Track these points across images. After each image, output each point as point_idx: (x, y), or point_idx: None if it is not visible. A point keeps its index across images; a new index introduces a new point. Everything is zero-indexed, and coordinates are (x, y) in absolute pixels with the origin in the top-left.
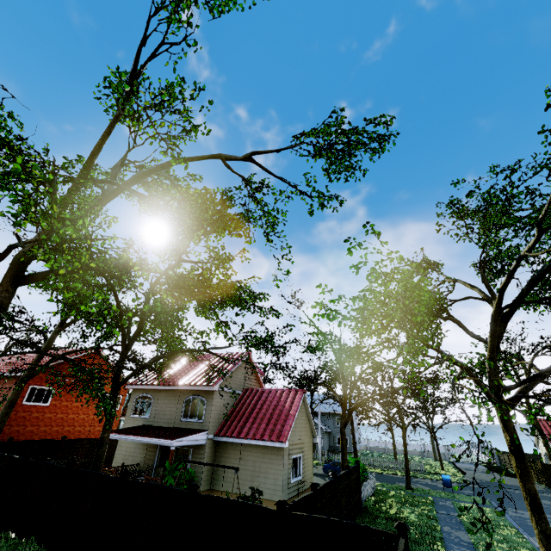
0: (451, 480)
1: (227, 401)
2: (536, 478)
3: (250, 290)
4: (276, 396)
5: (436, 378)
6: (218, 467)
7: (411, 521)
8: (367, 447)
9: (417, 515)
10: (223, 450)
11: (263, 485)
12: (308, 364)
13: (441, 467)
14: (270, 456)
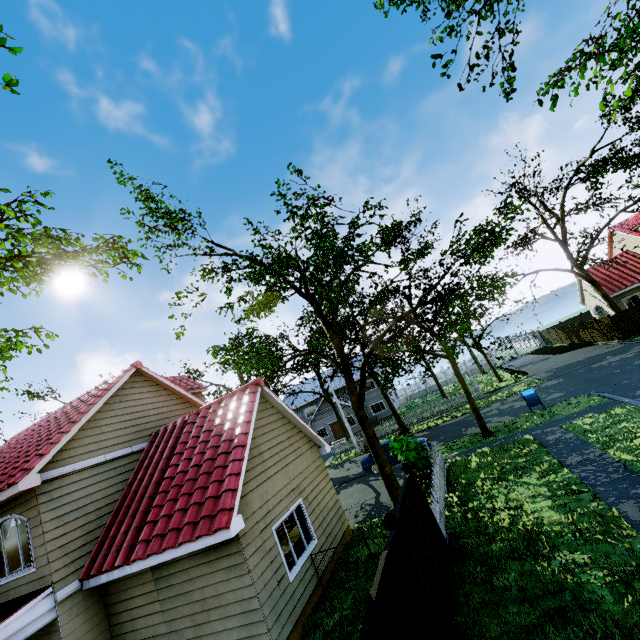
0: (522, 390)
1: (104, 483)
2: (602, 337)
3: (48, 233)
4: (207, 419)
5: (491, 233)
6: (122, 638)
7: (555, 529)
8: (407, 397)
9: (547, 498)
10: (119, 597)
11: (222, 636)
12: (254, 330)
13: (498, 380)
14: (215, 566)
